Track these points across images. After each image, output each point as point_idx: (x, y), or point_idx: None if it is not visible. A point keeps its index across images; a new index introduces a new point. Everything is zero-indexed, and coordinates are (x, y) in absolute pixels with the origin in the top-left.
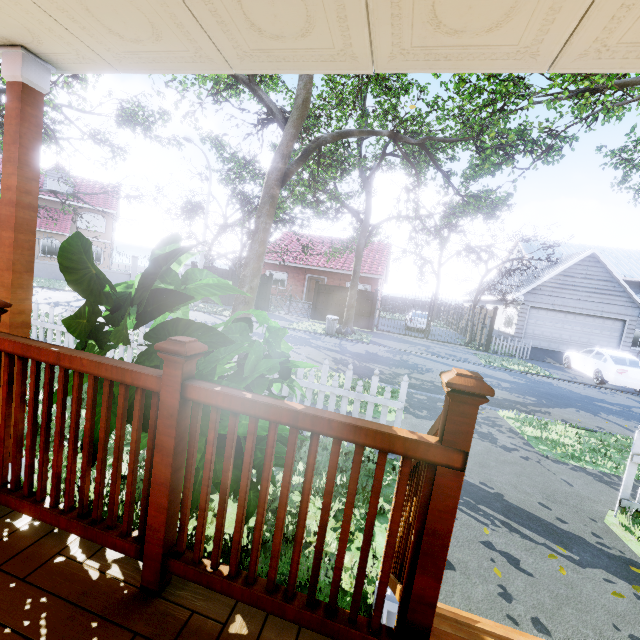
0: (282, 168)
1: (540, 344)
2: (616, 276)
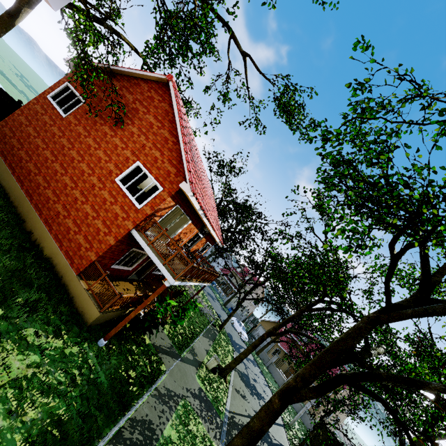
0: (271, 330)
1: None
2: None
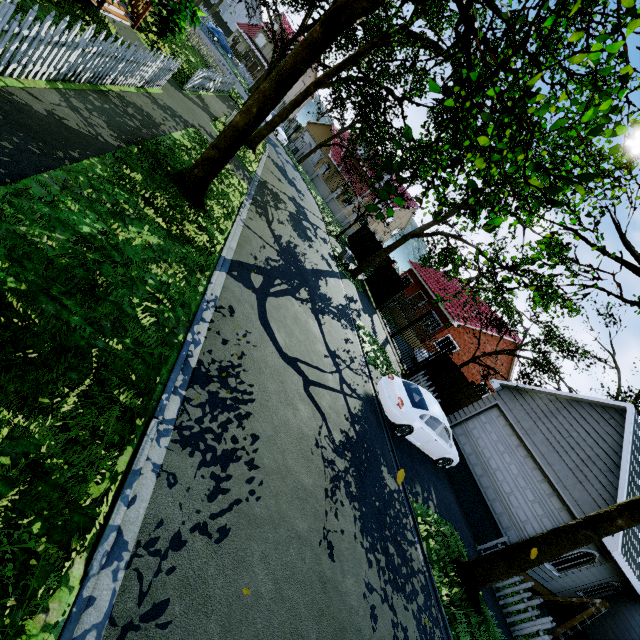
0: (321, 79)
1: (465, 445)
2: (623, 455)
